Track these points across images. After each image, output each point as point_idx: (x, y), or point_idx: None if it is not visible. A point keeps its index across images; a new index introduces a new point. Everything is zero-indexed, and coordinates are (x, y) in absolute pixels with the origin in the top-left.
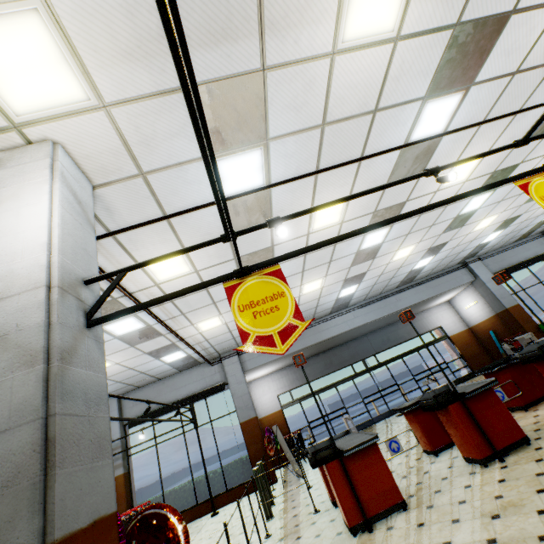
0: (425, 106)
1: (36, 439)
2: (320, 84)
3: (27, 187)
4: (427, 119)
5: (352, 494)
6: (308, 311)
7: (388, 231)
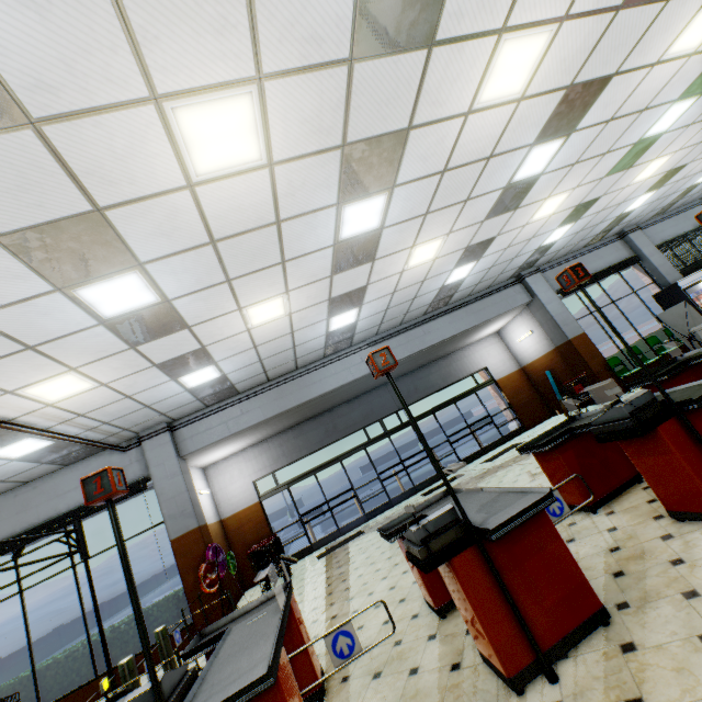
0: None
1: None
2: None
3: None
4: None
5: None
6: (280, 355)
7: (388, 203)
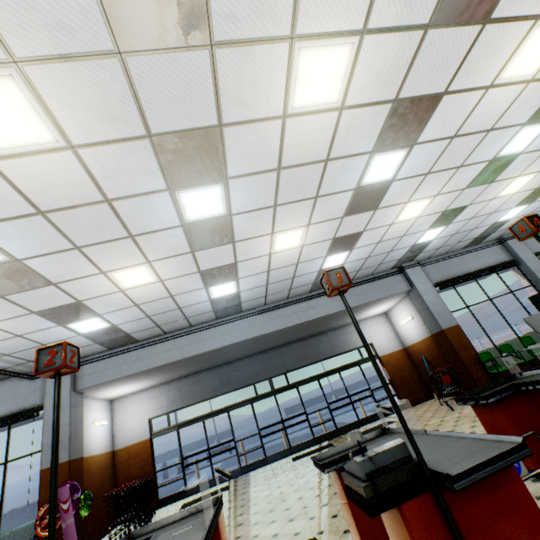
0: None
1: None
2: None
3: None
4: None
5: None
6: (168, 313)
7: (227, 193)
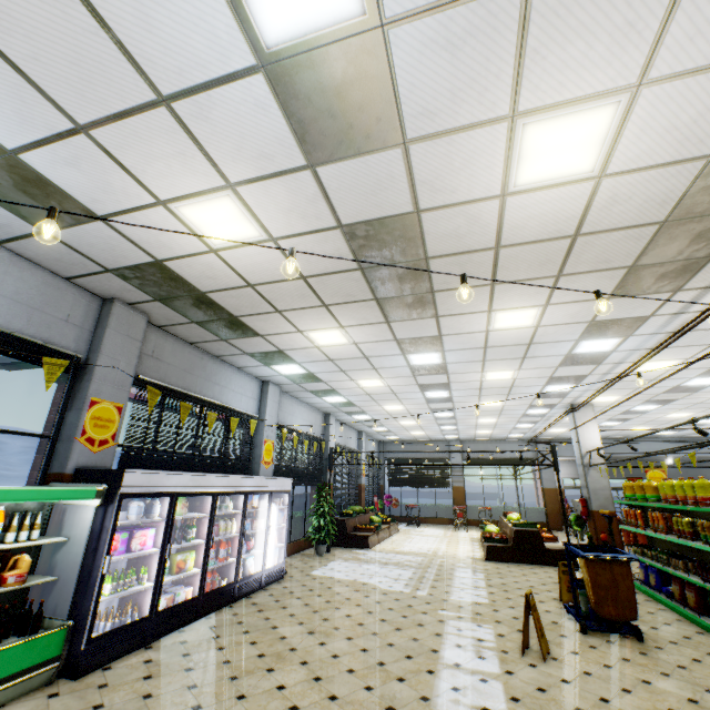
0: None
1: (610, 493)
2: (703, 399)
3: (589, 423)
4: None
5: None
6: (621, 435)
7: None
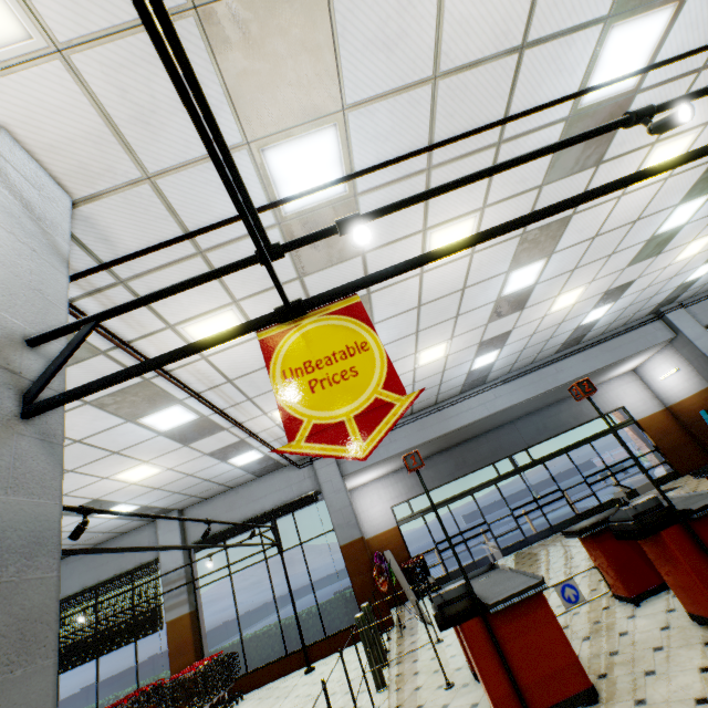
0: (608, 36)
1: None
2: None
3: None
4: (611, 61)
5: (505, 673)
6: (428, 391)
7: (544, 265)
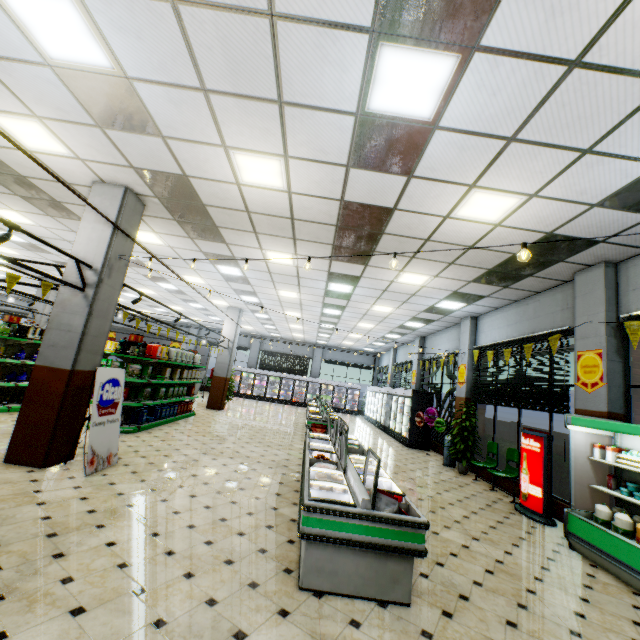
0: None
1: None
2: None
3: None
4: None
5: None
6: None
7: None
